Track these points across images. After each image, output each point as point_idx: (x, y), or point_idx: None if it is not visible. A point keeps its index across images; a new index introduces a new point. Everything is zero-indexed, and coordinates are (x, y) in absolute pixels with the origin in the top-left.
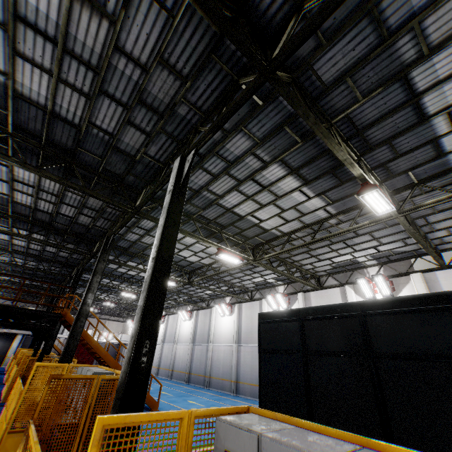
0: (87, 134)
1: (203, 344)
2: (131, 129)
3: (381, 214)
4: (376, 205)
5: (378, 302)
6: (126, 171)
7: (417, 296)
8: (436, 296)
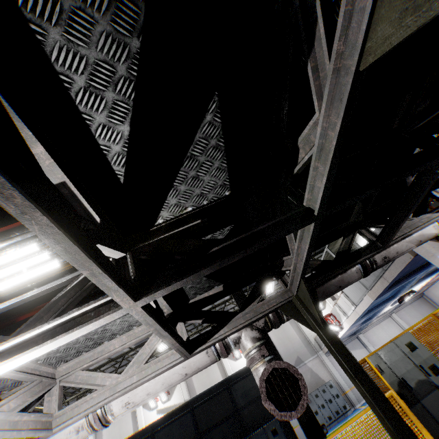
0: None
1: None
2: None
3: (162, 351)
4: (159, 347)
5: (161, 419)
6: None
7: (178, 407)
8: (186, 404)
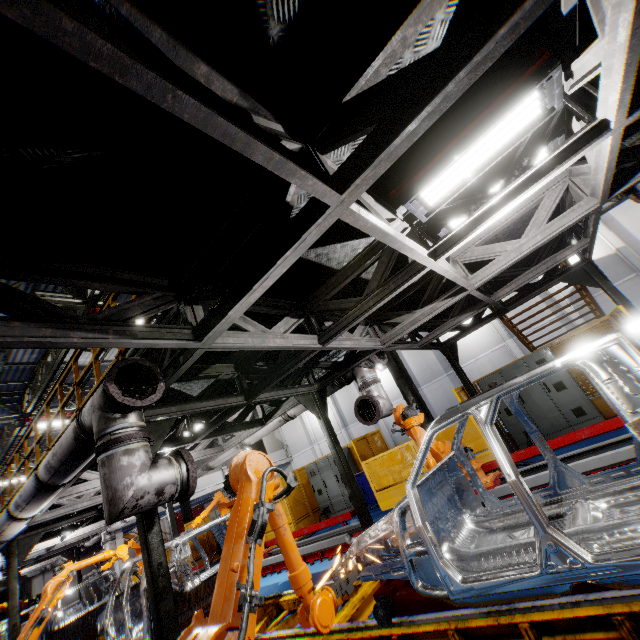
0: None
1: (438, 379)
2: None
3: None
4: None
5: None
6: None
7: None
8: None
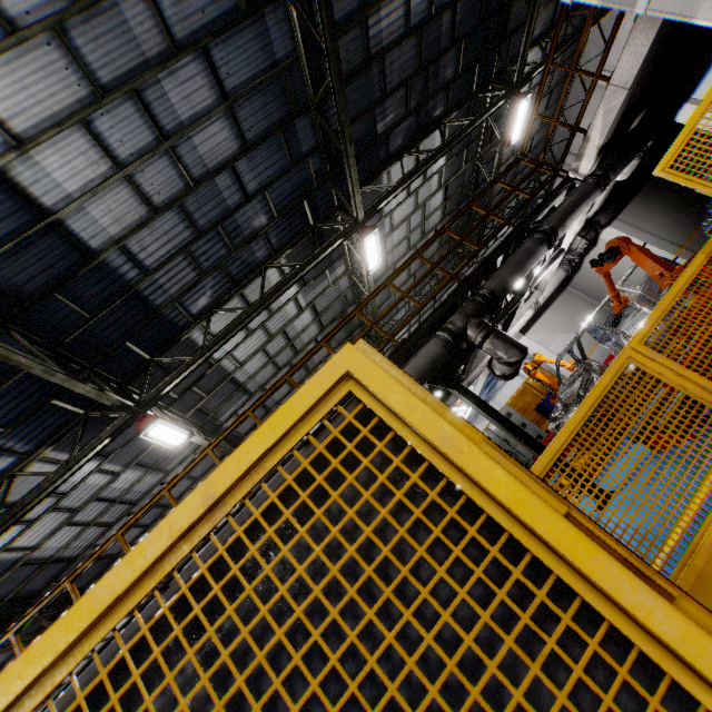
0: (77, 560)
1: None
2: (132, 530)
3: None
4: None
5: None
6: (93, 577)
7: None
8: None
